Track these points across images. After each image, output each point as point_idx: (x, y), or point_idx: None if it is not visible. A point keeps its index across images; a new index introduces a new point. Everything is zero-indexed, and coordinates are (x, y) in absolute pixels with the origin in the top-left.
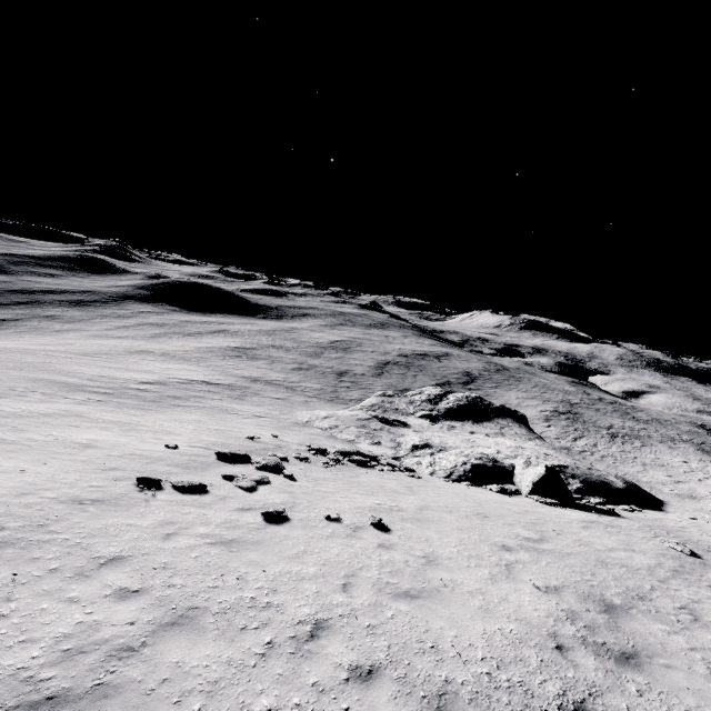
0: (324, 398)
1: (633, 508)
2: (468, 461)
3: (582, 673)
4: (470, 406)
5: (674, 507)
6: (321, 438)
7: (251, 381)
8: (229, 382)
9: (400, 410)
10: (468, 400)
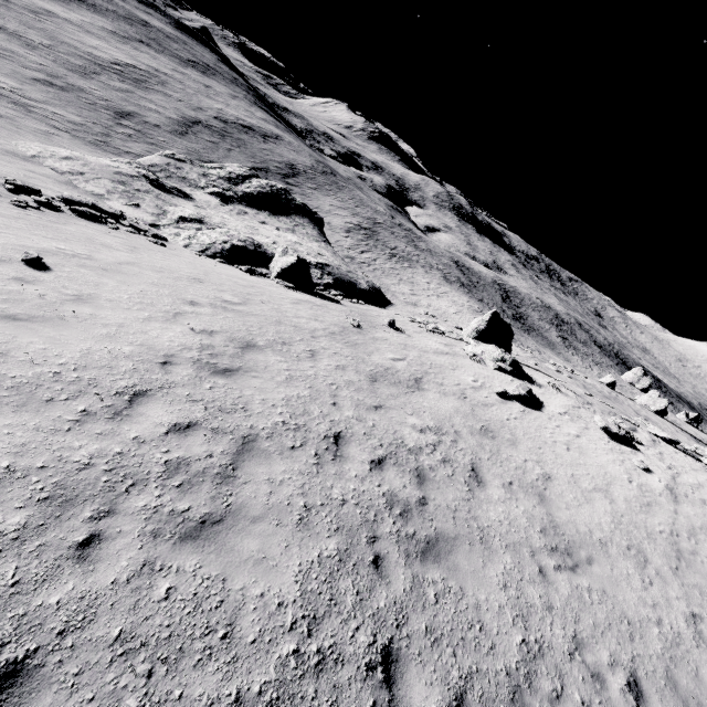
0: (84, 138)
1: (360, 302)
2: (229, 241)
3: (169, 377)
4: (272, 196)
5: (396, 308)
6: (48, 180)
7: None
8: None
9: (189, 180)
10: (272, 190)
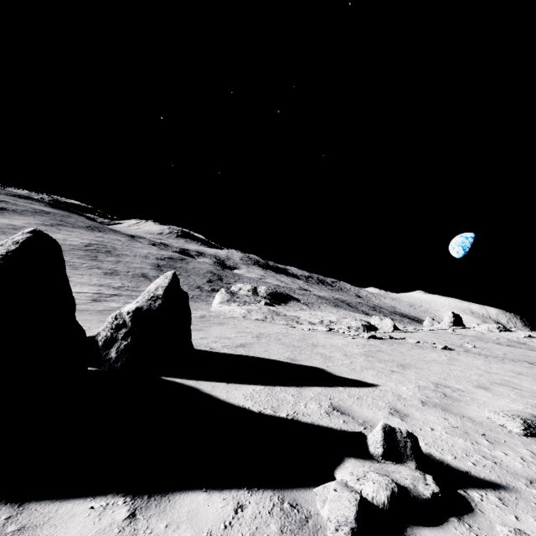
0: None
1: None
2: (362, 322)
3: None
4: (275, 295)
5: None
6: (283, 325)
7: (116, 289)
8: (113, 292)
9: (249, 302)
10: (271, 291)
